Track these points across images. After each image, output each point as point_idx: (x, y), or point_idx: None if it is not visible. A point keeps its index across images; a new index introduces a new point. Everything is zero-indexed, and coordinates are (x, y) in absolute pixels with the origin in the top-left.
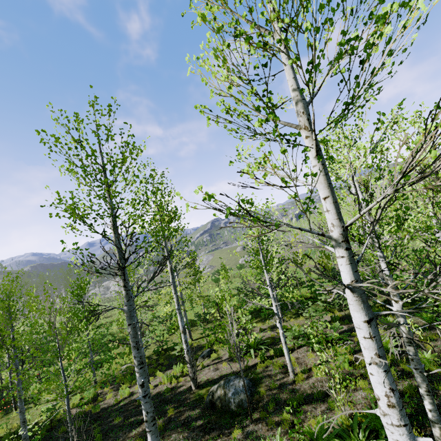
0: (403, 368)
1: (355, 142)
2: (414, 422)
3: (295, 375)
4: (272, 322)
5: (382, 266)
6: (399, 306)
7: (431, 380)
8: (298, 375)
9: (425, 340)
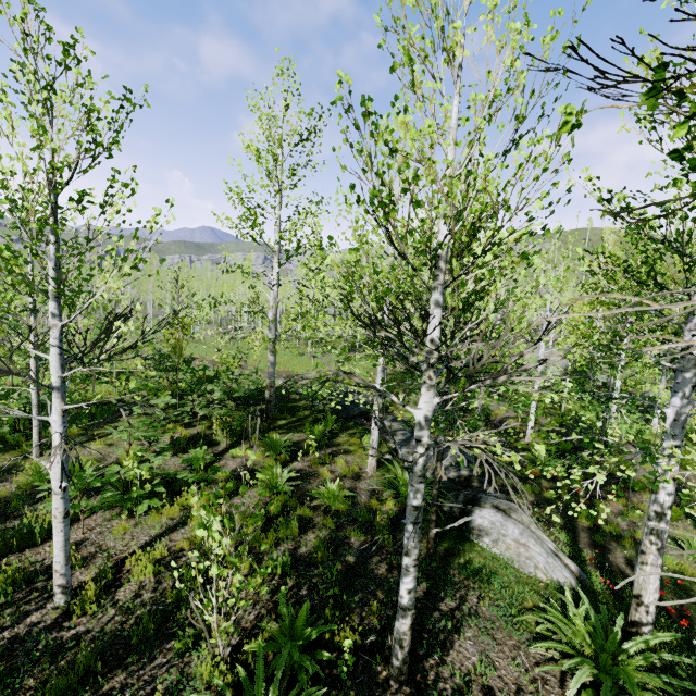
0: (302, 514)
1: (307, 139)
2: (354, 614)
3: (72, 596)
4: (1, 460)
5: (433, 324)
6: (431, 409)
7: (338, 525)
8: (86, 593)
9: (318, 465)
